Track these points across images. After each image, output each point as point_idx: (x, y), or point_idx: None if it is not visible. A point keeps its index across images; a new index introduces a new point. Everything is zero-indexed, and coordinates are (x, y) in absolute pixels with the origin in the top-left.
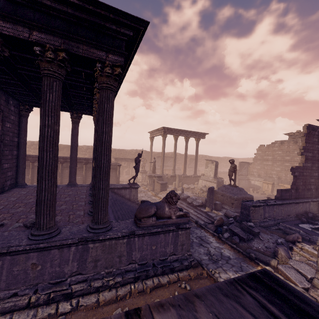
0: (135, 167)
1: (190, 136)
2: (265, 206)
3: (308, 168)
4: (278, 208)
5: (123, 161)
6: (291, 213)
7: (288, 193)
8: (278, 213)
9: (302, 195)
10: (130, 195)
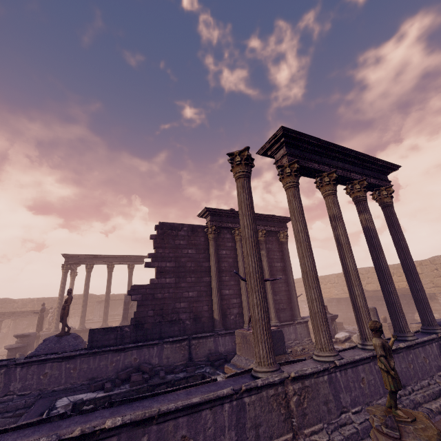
0: None
1: (115, 262)
2: (13, 366)
3: (167, 286)
4: (60, 367)
5: (16, 316)
6: (101, 373)
7: (114, 333)
8: (57, 377)
9: (157, 333)
10: None
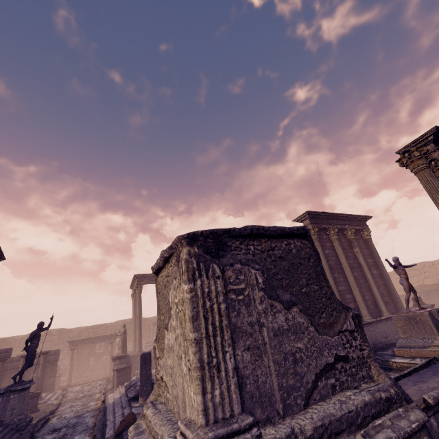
0: (25, 349)
1: None
2: None
3: None
4: None
5: (86, 344)
6: None
7: None
8: None
9: None
10: (4, 410)
